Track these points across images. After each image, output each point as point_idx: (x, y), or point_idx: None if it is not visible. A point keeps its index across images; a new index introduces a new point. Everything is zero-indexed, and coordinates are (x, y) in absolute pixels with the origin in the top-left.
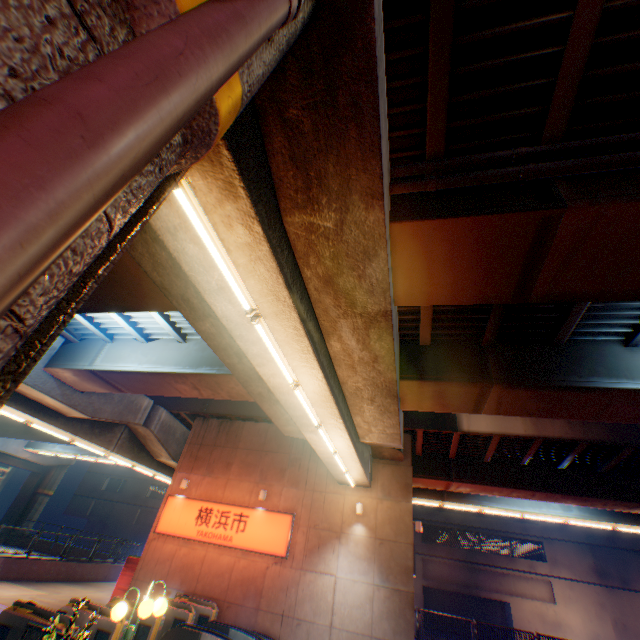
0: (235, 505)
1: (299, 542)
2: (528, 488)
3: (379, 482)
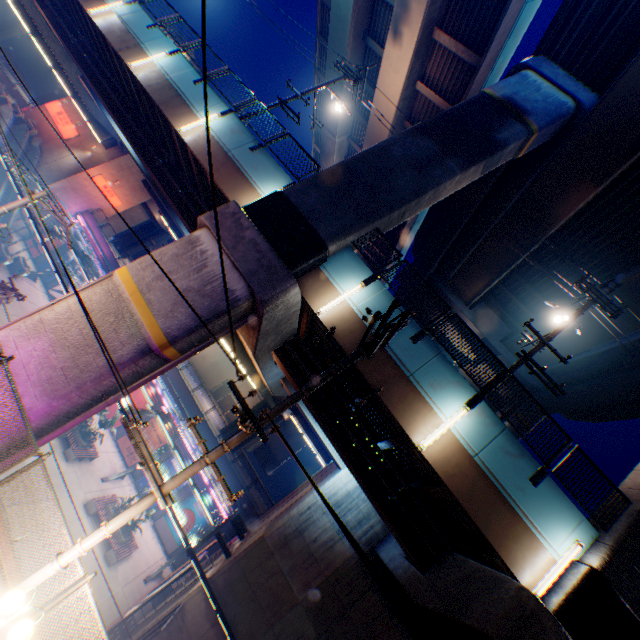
0: (71, 120)
1: (74, 143)
2: (164, 213)
3: (111, 152)
